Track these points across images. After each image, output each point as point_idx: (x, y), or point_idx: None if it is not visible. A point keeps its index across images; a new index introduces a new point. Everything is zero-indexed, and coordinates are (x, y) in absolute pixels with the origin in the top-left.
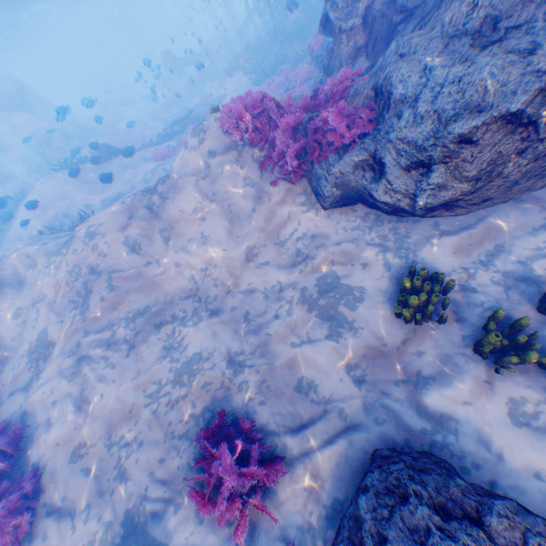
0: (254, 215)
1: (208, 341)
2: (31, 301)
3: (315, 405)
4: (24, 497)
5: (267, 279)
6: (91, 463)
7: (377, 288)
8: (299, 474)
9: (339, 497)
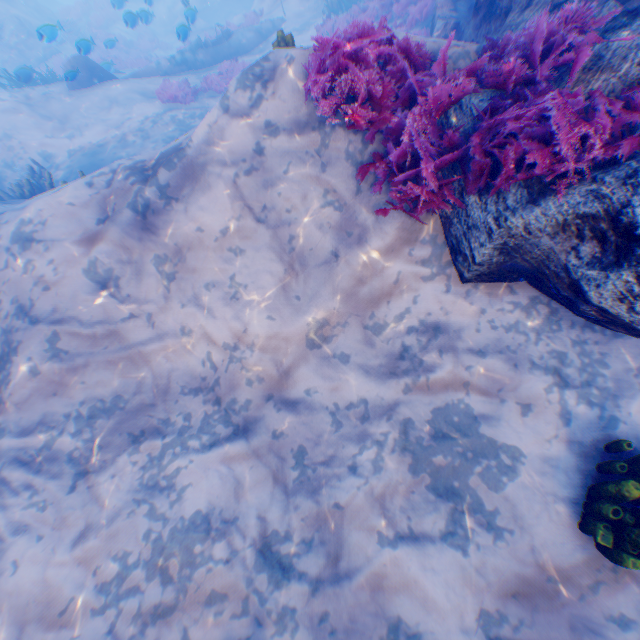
0: (334, 264)
1: (225, 494)
2: None
3: None
4: None
5: (342, 389)
6: None
7: (546, 459)
8: None
9: None
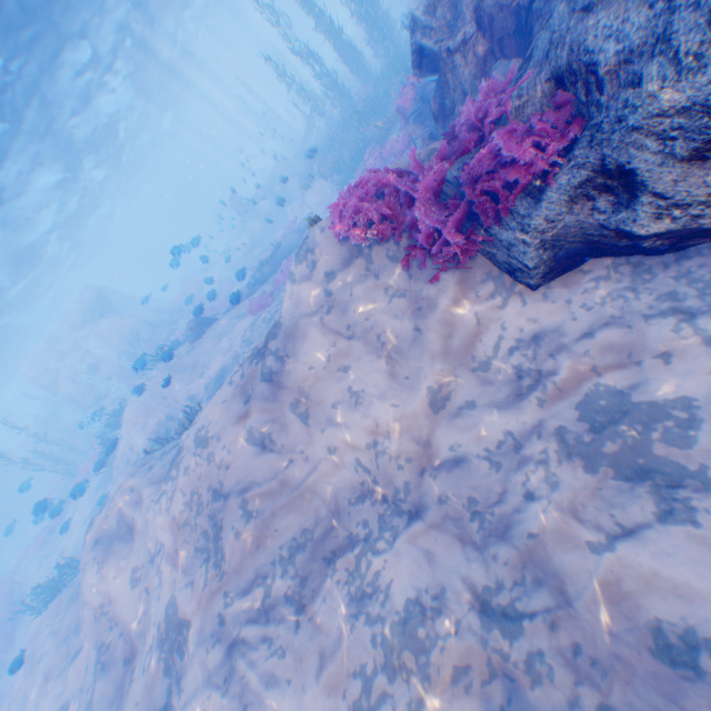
0: (420, 337)
1: (424, 573)
2: (148, 556)
3: None
4: None
5: (482, 432)
6: None
7: None
8: None
9: None
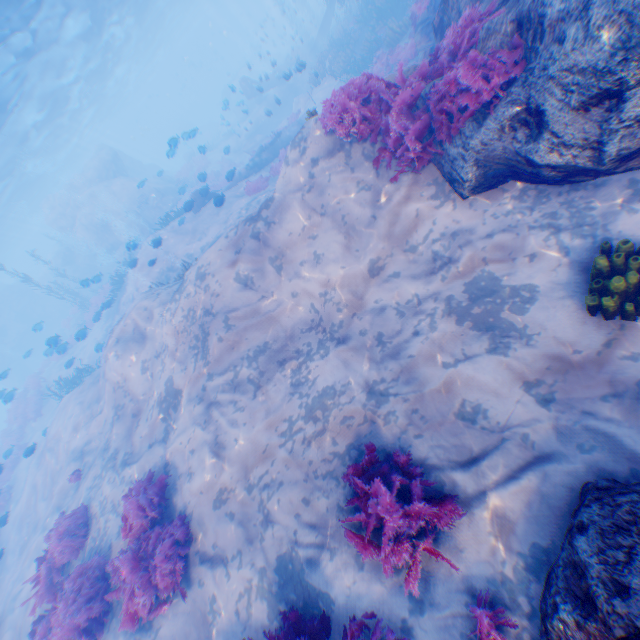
0: (373, 222)
1: (339, 373)
2: (155, 353)
3: (487, 434)
4: (176, 543)
5: (399, 294)
6: (234, 508)
7: (553, 282)
8: (479, 516)
9: (540, 544)
